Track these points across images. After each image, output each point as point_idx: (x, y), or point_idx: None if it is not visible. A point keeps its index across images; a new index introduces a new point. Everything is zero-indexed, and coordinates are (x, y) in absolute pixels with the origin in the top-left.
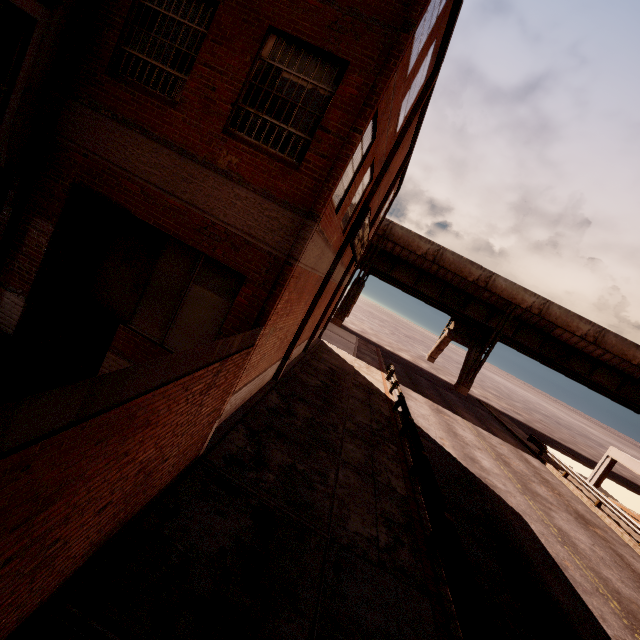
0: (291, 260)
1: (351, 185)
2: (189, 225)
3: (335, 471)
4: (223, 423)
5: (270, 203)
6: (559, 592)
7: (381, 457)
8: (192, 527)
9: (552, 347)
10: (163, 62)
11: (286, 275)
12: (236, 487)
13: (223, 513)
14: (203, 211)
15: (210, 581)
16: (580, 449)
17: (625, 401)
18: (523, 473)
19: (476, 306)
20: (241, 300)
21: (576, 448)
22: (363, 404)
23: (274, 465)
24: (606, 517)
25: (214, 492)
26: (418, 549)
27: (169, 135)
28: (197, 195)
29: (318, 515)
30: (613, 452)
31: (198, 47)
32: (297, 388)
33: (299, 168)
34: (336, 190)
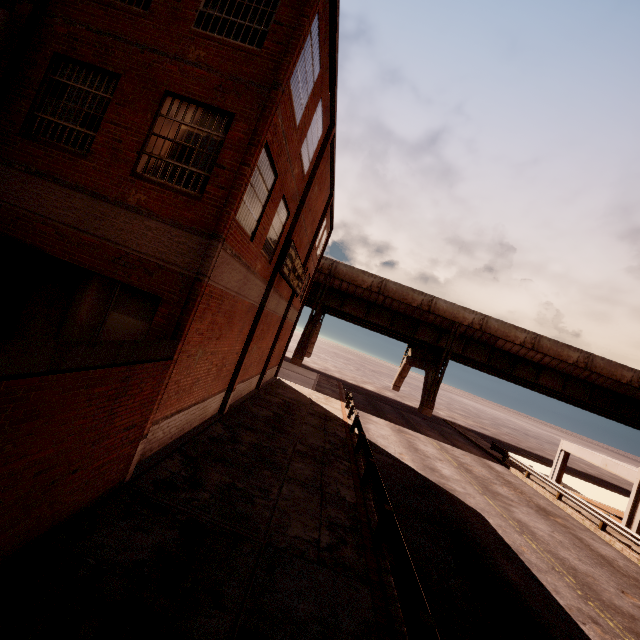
0: (200, 276)
1: (262, 216)
2: (104, 257)
3: (279, 486)
4: (157, 453)
5: (178, 230)
6: (513, 573)
7: (332, 472)
8: (108, 544)
9: (499, 358)
10: (73, 123)
11: (197, 290)
12: (164, 506)
13: (146, 529)
14: (117, 244)
15: (123, 589)
16: (547, 454)
17: (573, 400)
18: (485, 477)
19: (425, 329)
20: (158, 320)
21: (543, 454)
22: (317, 429)
23: (211, 485)
24: (567, 507)
25: (138, 512)
26: (363, 546)
27: (81, 181)
28: (110, 230)
29: (255, 525)
30: (565, 445)
31: (105, 110)
32: (245, 419)
33: (201, 199)
34: (245, 219)
